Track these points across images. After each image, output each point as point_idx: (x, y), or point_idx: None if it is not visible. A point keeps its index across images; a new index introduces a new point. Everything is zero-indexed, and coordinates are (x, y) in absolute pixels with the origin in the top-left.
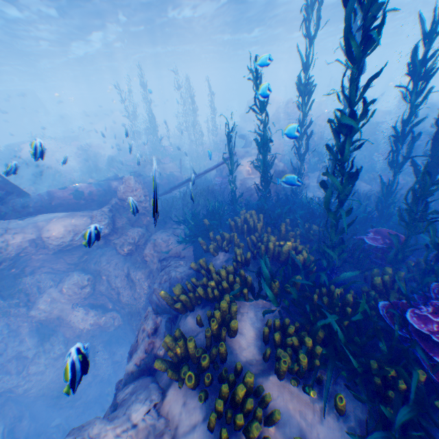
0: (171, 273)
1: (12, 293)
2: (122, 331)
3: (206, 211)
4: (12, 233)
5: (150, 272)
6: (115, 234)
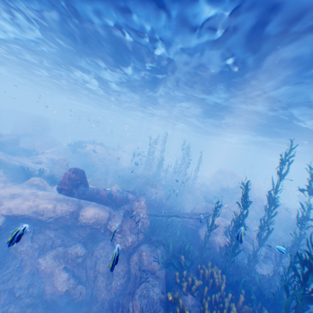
0: (149, 291)
1: (38, 238)
2: (77, 307)
3: (180, 244)
4: (65, 202)
5: (126, 272)
6: (118, 232)
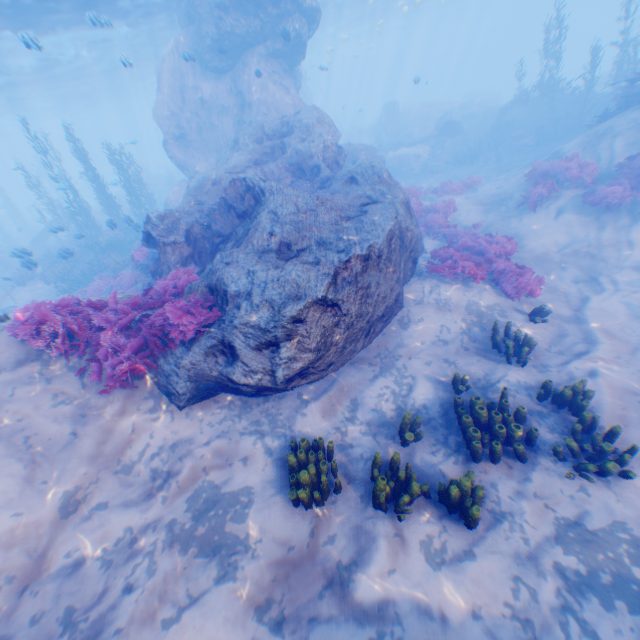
0: None
1: None
2: None
3: None
4: None
5: None
6: None
